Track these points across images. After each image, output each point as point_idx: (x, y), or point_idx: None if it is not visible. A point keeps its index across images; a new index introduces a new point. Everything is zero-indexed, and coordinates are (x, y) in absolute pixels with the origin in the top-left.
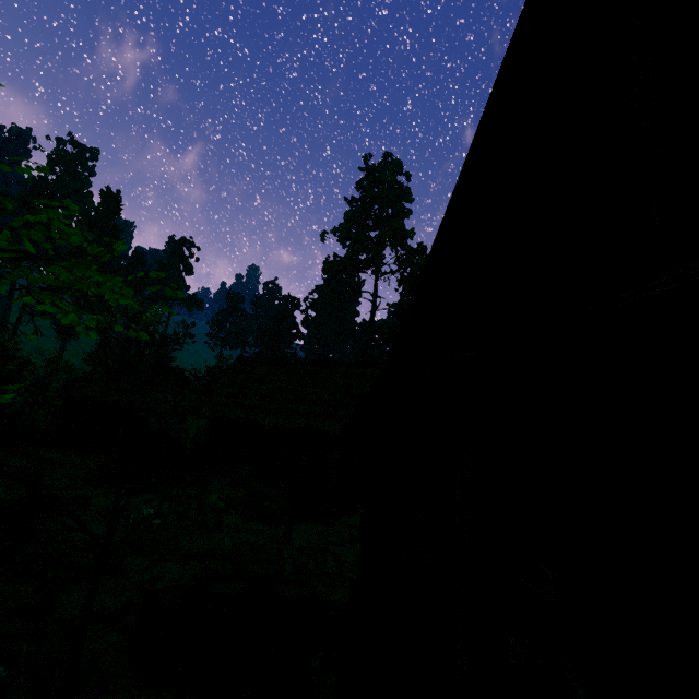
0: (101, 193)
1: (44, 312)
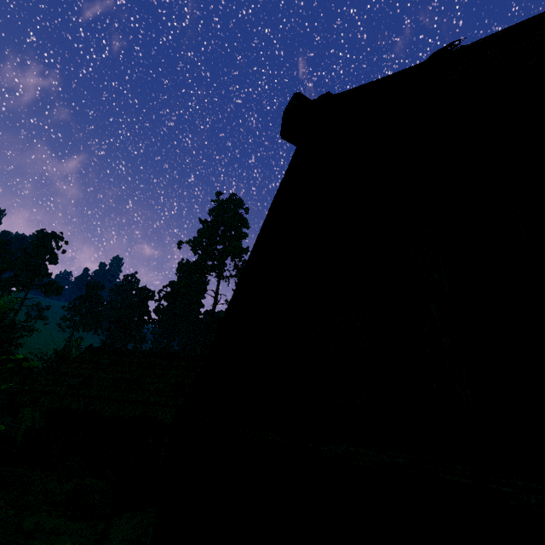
0: None
1: None
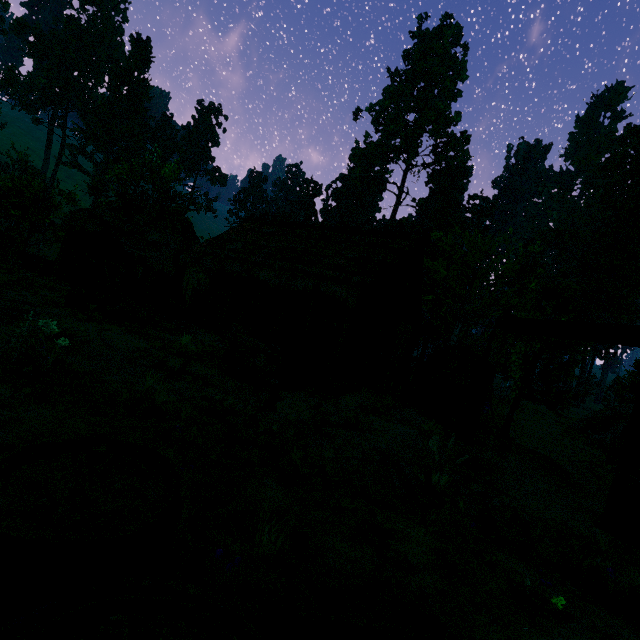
0: (131, 40)
1: (77, 165)
